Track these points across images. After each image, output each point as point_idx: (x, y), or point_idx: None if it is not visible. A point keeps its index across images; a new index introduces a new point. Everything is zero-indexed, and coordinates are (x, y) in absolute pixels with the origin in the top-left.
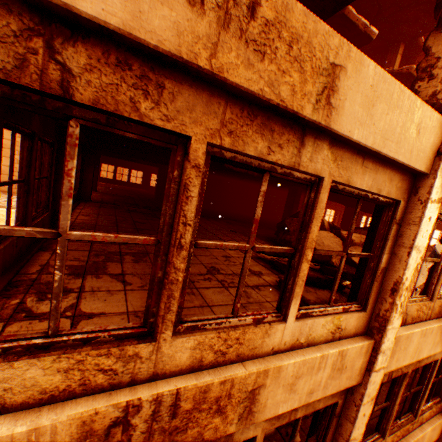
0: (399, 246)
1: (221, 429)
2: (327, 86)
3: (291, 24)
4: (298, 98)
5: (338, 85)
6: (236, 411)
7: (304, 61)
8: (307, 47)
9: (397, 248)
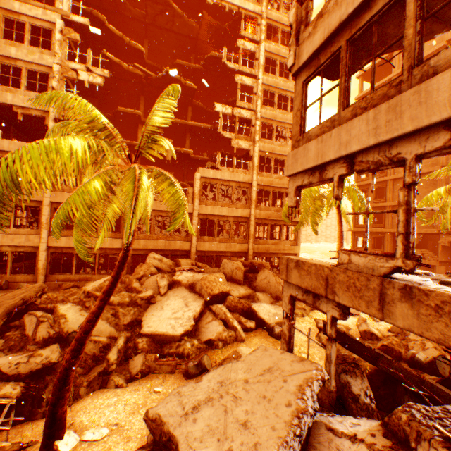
0: None
1: None
2: (9, 146)
3: (0, 141)
4: (4, 148)
5: (11, 146)
6: None
7: (3, 144)
8: (4, 143)
9: None
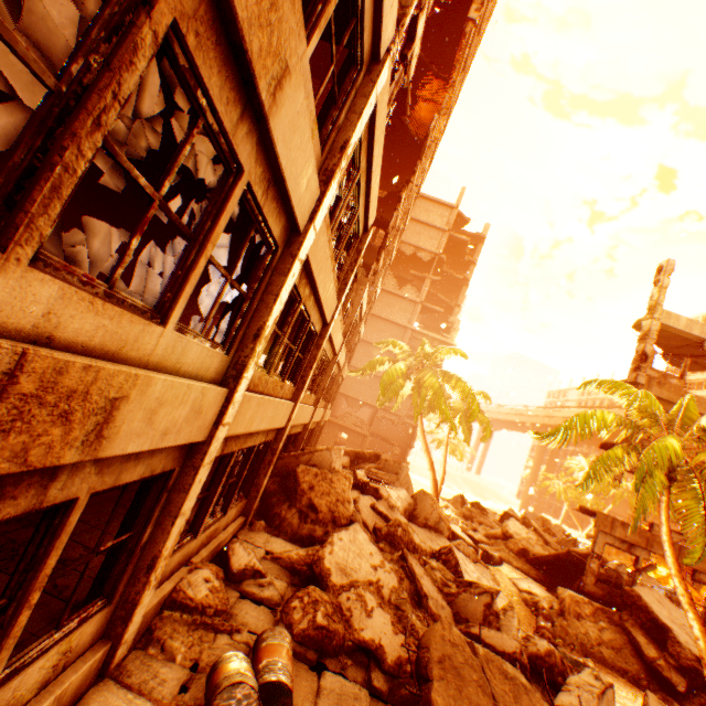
0: (353, 114)
1: (261, 65)
2: None
3: None
4: None
5: None
6: (273, 68)
7: None
8: None
9: (351, 115)
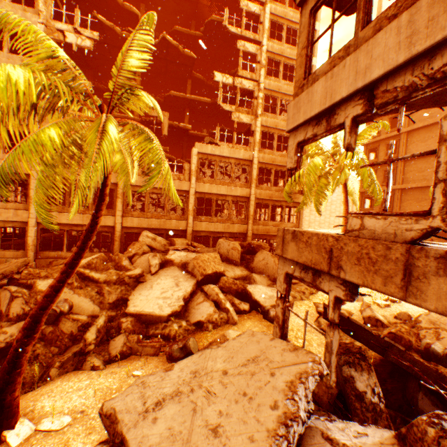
0: None
1: None
2: None
3: None
4: None
5: None
6: None
7: None
8: None
9: None
